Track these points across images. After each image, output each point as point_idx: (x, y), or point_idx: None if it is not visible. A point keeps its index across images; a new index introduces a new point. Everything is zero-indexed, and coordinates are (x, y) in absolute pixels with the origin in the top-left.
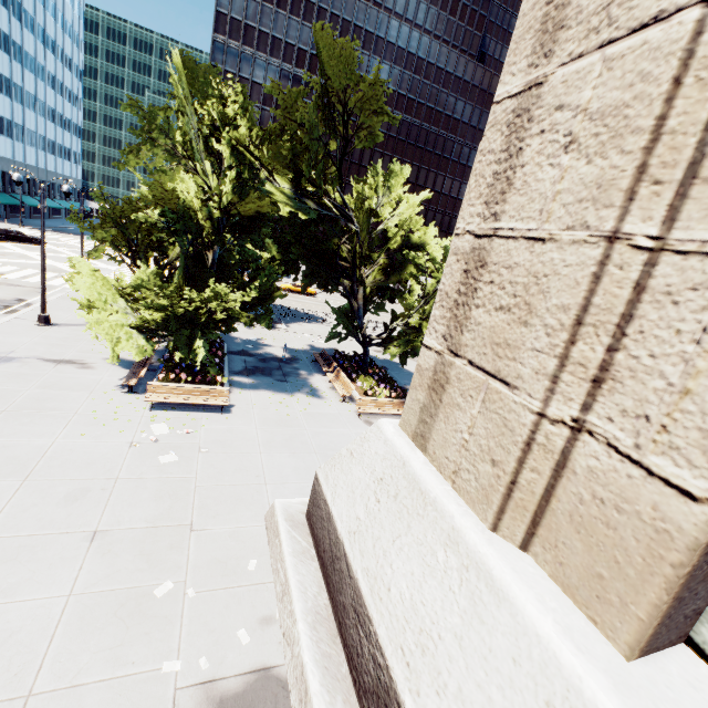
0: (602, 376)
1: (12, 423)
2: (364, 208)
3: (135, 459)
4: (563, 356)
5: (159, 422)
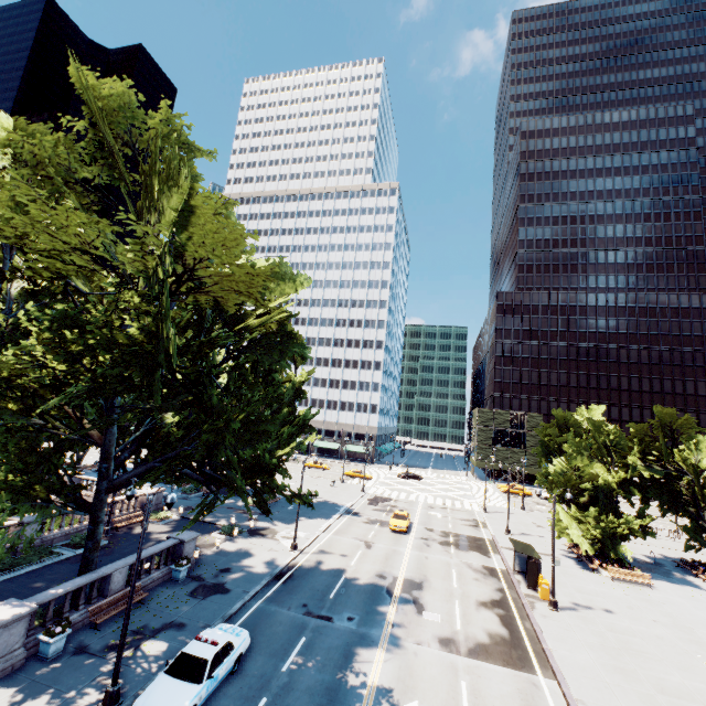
0: None
1: (568, 578)
2: (689, 464)
3: (635, 600)
4: None
5: (625, 587)
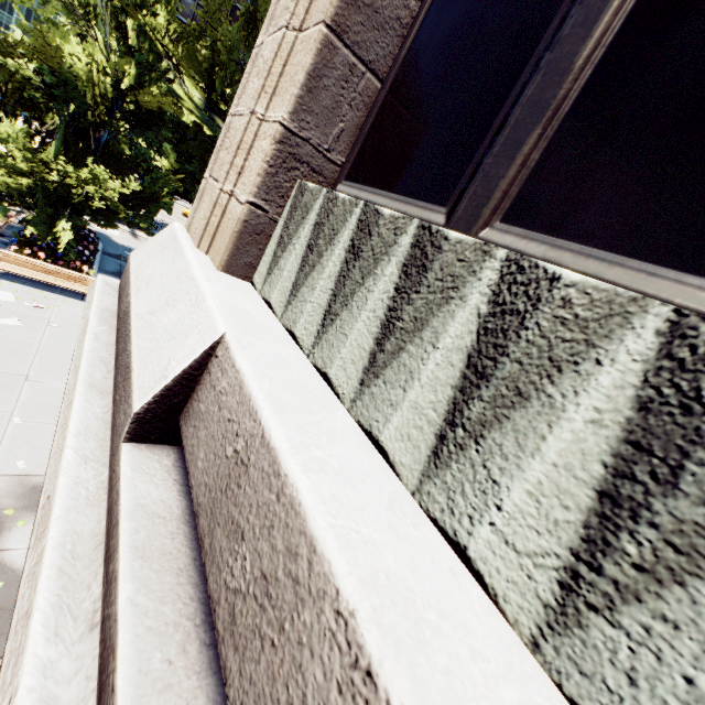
0: (241, 172)
1: None
2: None
3: None
4: (232, 163)
5: (4, 290)
